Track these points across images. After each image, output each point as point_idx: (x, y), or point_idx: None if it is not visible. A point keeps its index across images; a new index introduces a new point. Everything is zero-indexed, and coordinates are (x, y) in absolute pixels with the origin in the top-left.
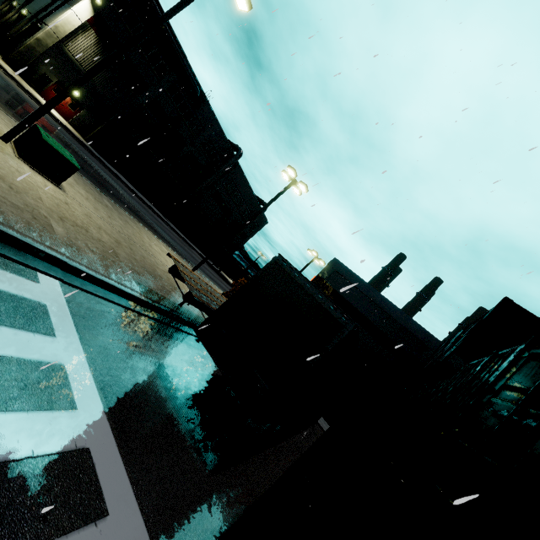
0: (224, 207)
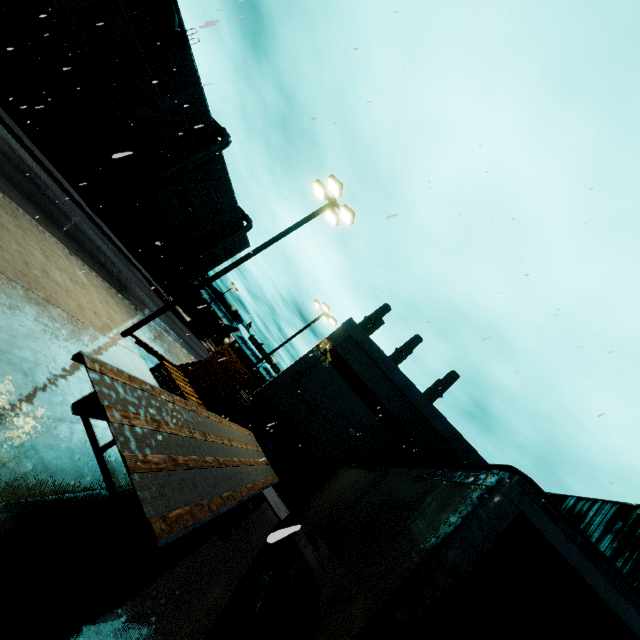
0: (191, 213)
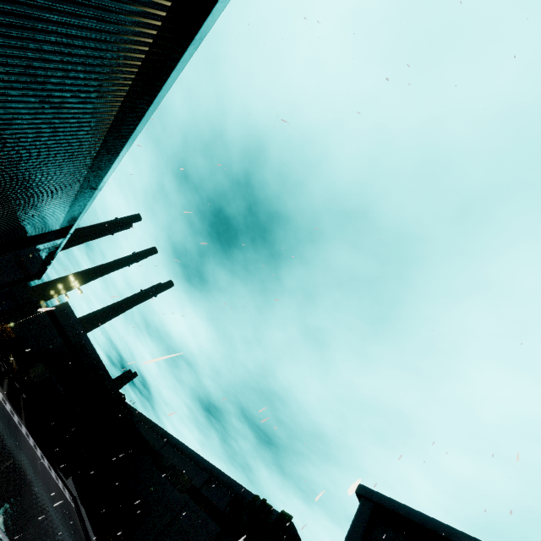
0: None
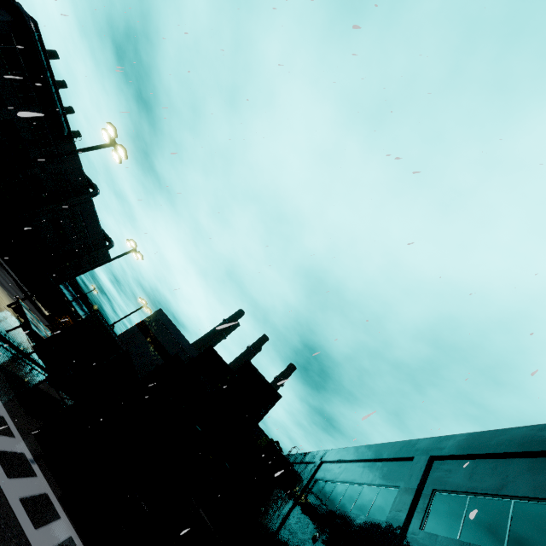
0: (62, 234)
